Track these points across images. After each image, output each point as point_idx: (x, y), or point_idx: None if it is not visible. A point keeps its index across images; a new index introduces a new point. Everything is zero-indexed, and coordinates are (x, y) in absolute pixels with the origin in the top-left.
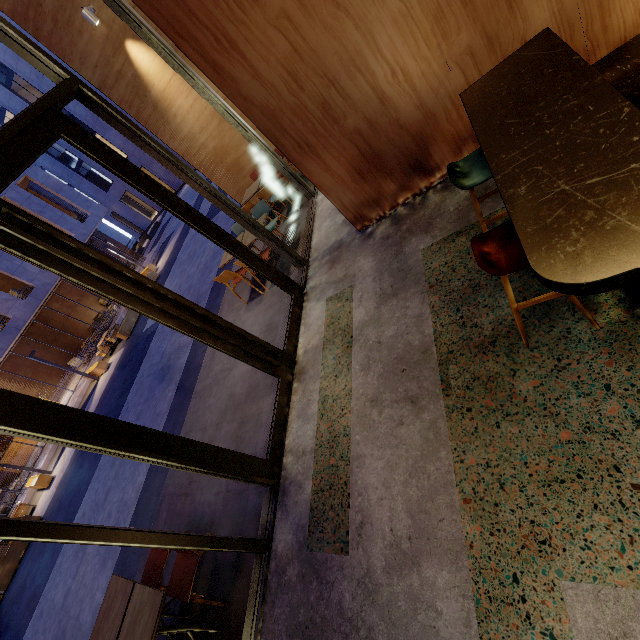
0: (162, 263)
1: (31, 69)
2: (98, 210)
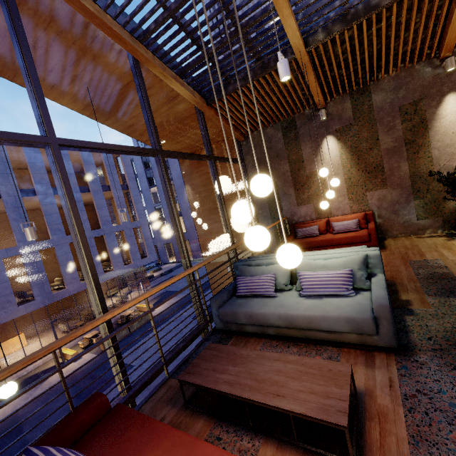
0: (158, 310)
1: (180, 183)
2: (153, 257)
